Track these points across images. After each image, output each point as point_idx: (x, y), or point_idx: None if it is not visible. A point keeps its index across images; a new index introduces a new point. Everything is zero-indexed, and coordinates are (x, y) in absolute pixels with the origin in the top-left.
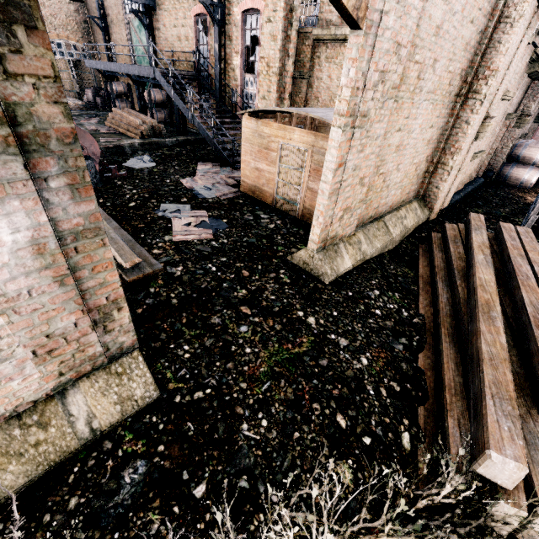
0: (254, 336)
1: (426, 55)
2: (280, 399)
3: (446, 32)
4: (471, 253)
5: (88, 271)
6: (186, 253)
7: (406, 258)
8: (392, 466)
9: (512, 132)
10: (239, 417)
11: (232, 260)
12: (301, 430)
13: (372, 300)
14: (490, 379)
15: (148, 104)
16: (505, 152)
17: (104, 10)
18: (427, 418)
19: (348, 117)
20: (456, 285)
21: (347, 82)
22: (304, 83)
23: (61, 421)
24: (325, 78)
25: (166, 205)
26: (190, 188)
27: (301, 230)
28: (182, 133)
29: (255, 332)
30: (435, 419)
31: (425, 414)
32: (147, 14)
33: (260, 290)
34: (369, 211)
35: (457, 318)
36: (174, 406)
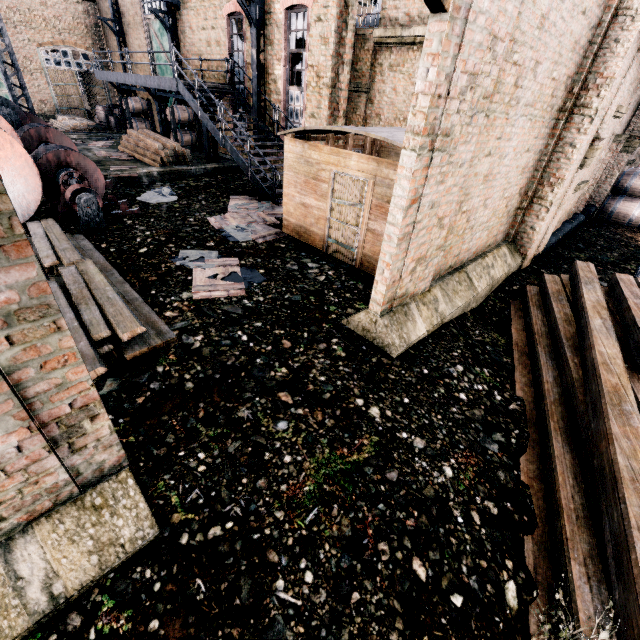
0: (297, 437)
1: (527, 54)
2: (331, 537)
3: (553, 24)
4: (583, 315)
5: (35, 369)
6: (209, 315)
7: (494, 318)
8: (494, 639)
9: (619, 158)
10: (272, 568)
11: (270, 325)
12: (363, 589)
13: (454, 379)
14: (637, 514)
15: (171, 123)
16: (610, 183)
17: (118, 11)
18: (538, 555)
19: (425, 136)
20: (565, 360)
21: (425, 87)
22: (362, 98)
23: (3, 589)
24: (389, 91)
25: (187, 251)
26: (219, 228)
27: (360, 283)
28: (212, 160)
29: (298, 430)
30: (550, 558)
31: (535, 550)
32: (170, 14)
33: (306, 367)
34: (448, 260)
35: (571, 407)
36: (179, 551)
